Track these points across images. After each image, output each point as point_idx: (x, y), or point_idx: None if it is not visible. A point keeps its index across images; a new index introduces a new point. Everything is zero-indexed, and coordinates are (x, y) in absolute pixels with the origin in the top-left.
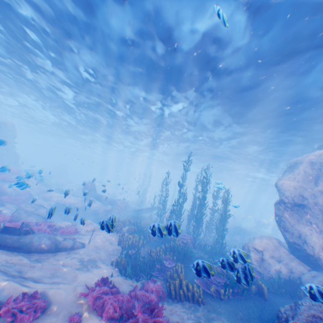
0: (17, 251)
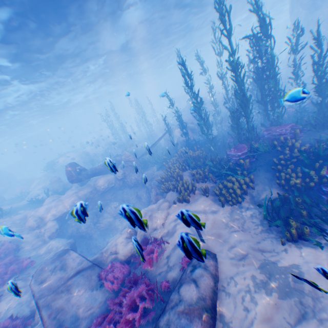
0: None
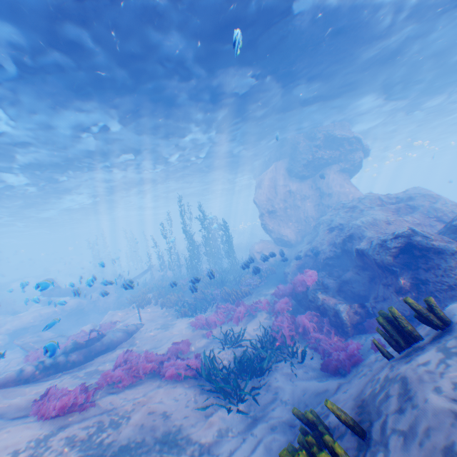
0: (108, 351)
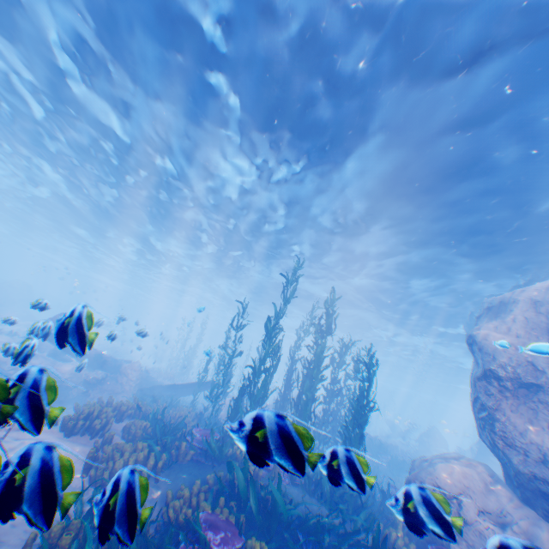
0: None
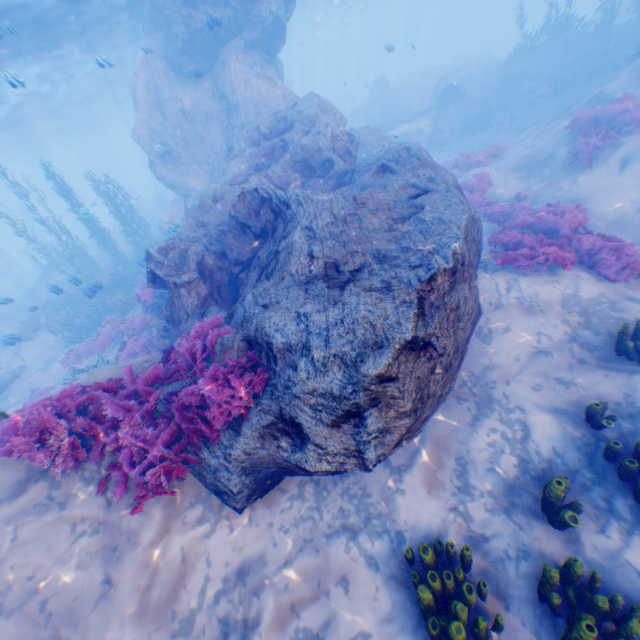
0: None
